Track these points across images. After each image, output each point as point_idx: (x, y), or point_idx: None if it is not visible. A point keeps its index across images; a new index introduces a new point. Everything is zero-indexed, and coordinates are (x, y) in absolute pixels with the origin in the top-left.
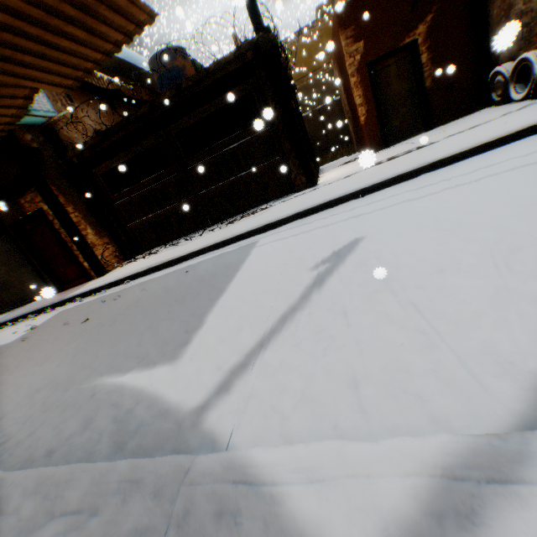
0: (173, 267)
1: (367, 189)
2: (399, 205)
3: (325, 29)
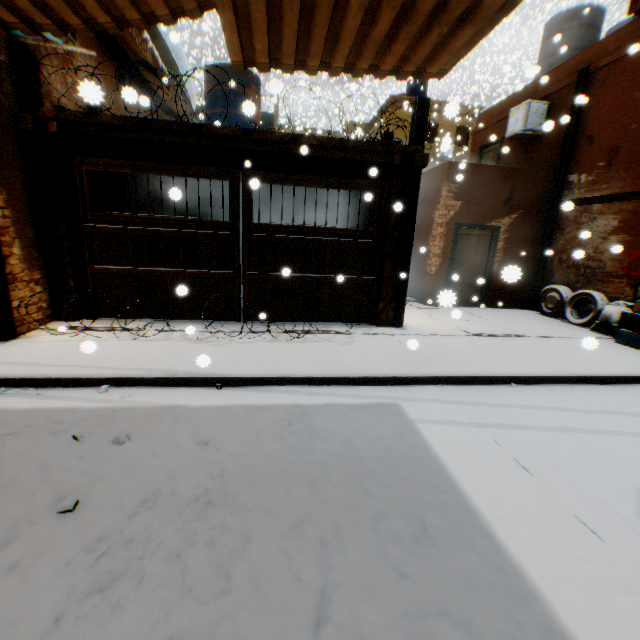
0: (221, 391)
1: (518, 378)
2: (624, 440)
3: None
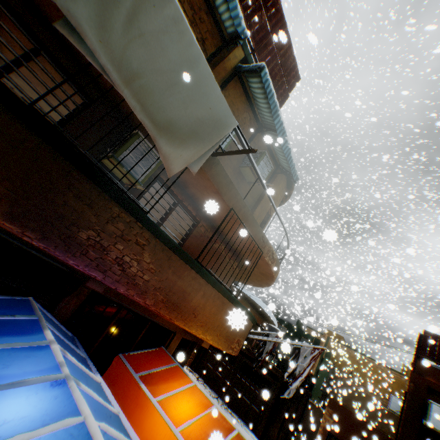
0: None
1: None
2: None
3: (399, 380)
